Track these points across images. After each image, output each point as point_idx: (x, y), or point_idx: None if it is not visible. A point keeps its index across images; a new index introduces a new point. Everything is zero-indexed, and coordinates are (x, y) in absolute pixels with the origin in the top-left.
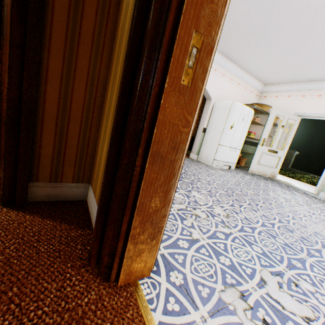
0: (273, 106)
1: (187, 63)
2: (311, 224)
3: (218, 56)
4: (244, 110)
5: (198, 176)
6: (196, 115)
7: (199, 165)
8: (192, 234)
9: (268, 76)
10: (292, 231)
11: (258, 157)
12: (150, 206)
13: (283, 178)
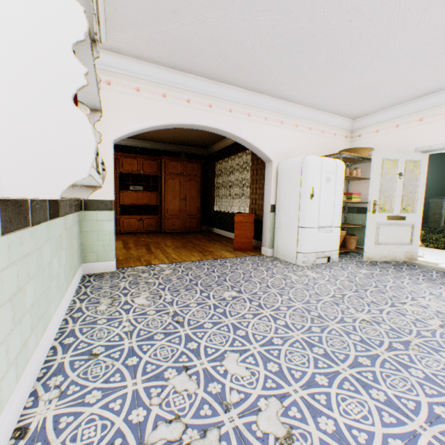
0: (377, 146)
1: None
2: None
3: (263, 99)
4: (326, 166)
5: (260, 301)
6: None
7: (273, 268)
8: None
9: (353, 106)
10: None
11: (374, 233)
12: None
13: (431, 255)
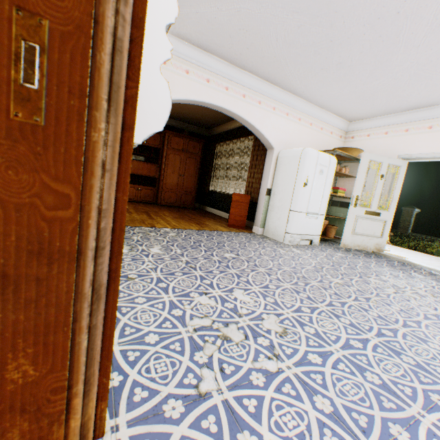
0: (366, 149)
1: (15, 77)
2: (436, 333)
3: (275, 90)
4: (321, 159)
5: (255, 262)
6: (98, 179)
7: (264, 243)
8: (202, 382)
9: (352, 109)
10: (399, 353)
11: (352, 224)
12: (7, 379)
13: (396, 251)
